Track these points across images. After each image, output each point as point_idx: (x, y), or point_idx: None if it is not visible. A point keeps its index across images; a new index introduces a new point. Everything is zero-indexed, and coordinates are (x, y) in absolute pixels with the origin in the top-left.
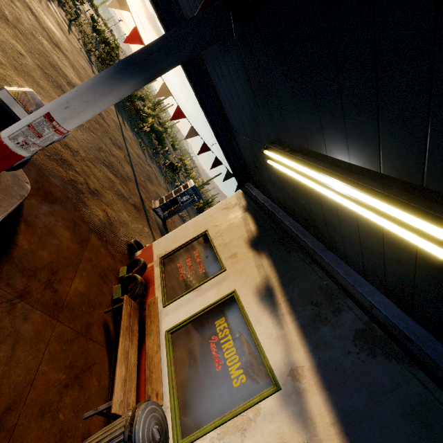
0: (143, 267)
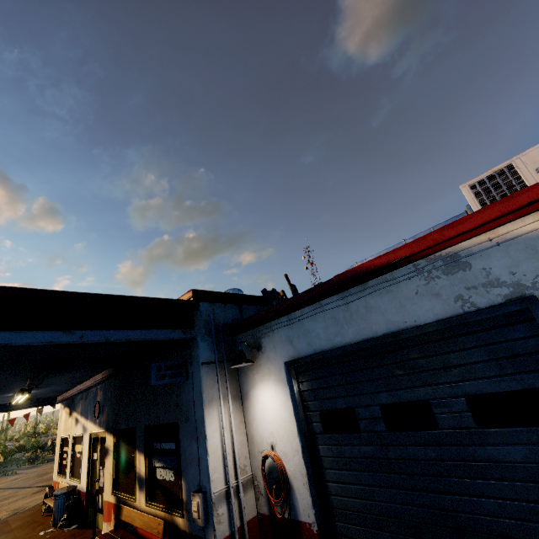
0: (50, 488)
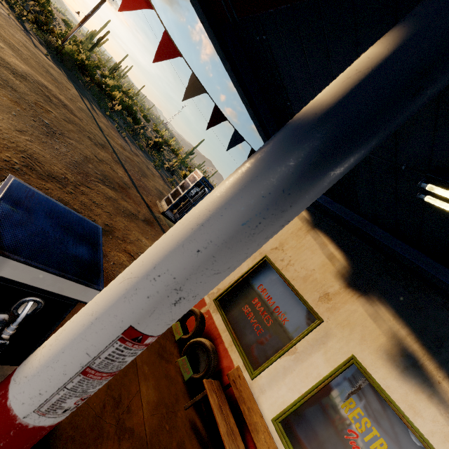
0: (202, 321)
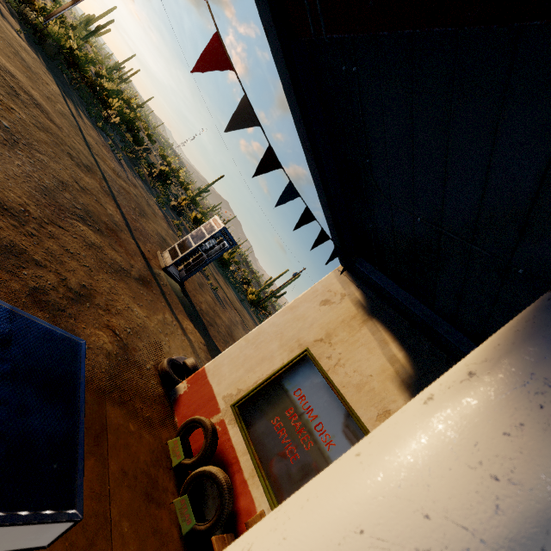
0: (214, 439)
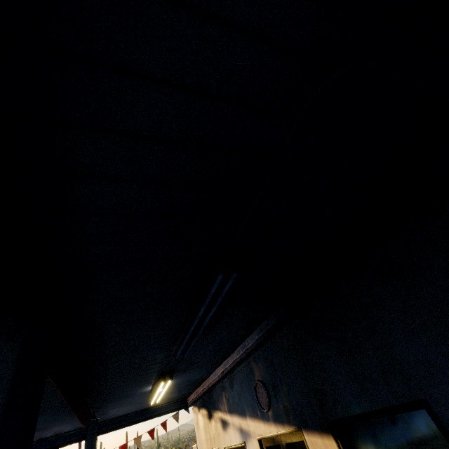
0: None
